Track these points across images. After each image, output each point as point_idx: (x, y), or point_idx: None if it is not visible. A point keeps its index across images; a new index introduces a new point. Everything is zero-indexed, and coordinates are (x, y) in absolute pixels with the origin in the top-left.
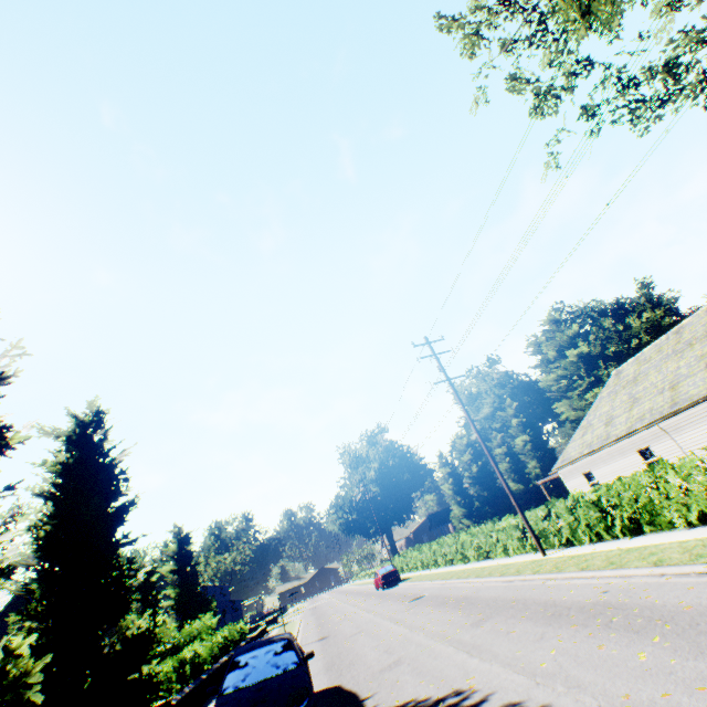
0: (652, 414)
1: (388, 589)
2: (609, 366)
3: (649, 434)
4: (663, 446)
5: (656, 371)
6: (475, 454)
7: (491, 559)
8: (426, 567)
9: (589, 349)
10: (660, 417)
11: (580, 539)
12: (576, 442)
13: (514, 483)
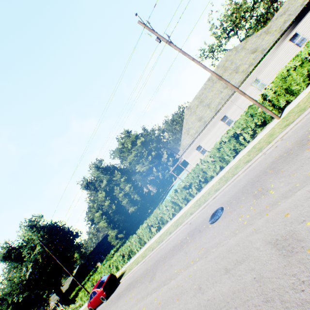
0: (224, 99)
1: (115, 292)
2: (153, 143)
3: (224, 109)
4: (231, 111)
5: (211, 92)
6: (112, 199)
7: (206, 185)
8: (129, 258)
9: (145, 139)
10: (230, 96)
11: (297, 92)
12: (186, 138)
13: (132, 207)
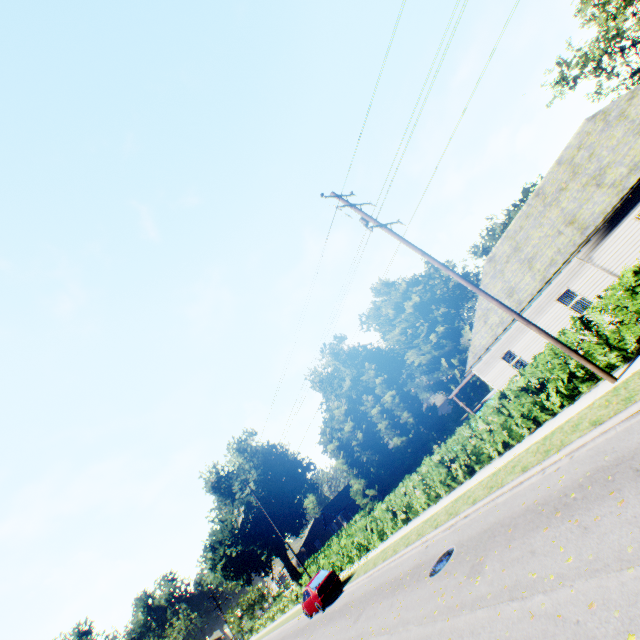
0: (564, 252)
1: (333, 604)
2: (440, 307)
3: (565, 275)
4: (584, 280)
5: (538, 228)
6: (356, 420)
7: (481, 469)
8: (366, 550)
9: (421, 298)
10: (576, 247)
11: None
12: (481, 332)
13: (397, 438)
